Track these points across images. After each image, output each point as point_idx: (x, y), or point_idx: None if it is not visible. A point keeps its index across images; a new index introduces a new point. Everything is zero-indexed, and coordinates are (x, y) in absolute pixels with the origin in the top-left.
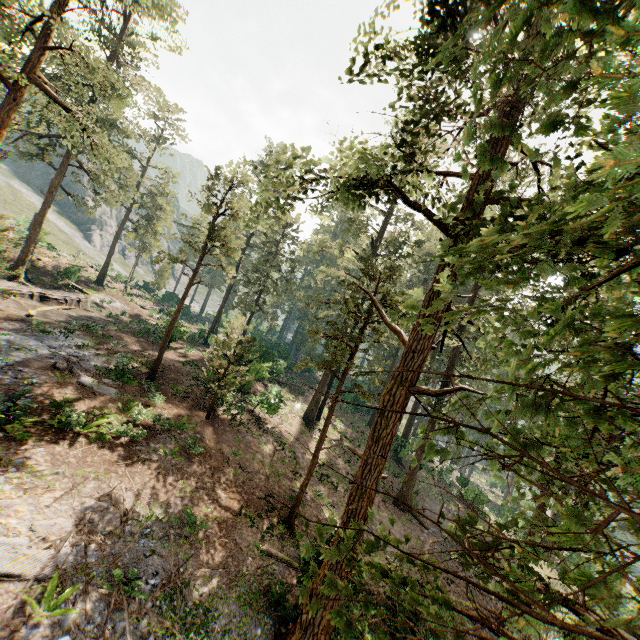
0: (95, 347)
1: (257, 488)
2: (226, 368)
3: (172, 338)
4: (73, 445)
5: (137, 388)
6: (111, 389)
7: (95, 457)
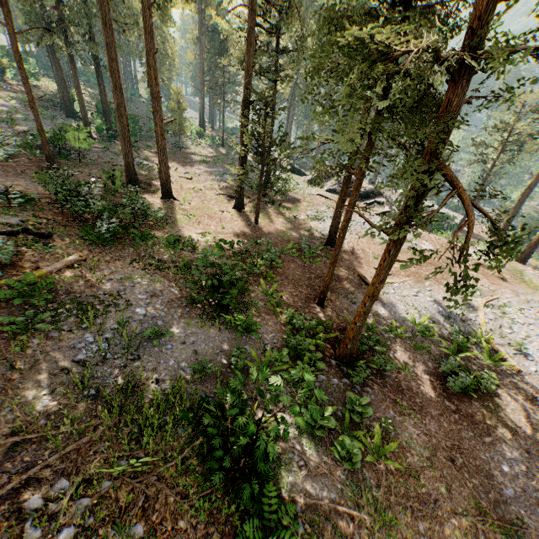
0: None
1: (45, 99)
2: None
3: None
4: None
5: None
6: None
7: None
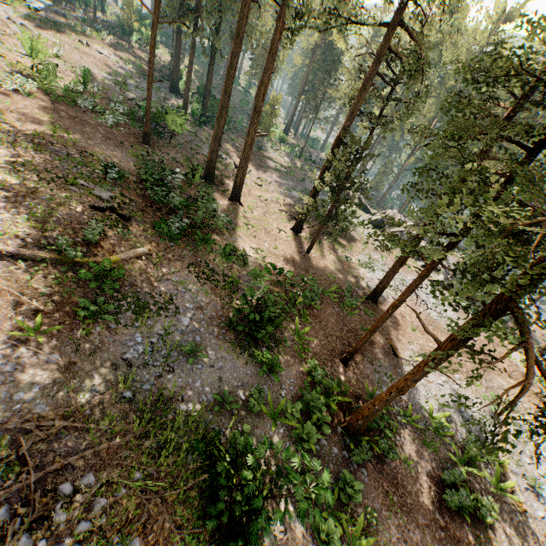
0: (57, 7)
1: (157, 68)
2: (129, 17)
3: (86, 5)
4: (93, 39)
5: (93, 28)
6: (85, 26)
7: (101, 44)
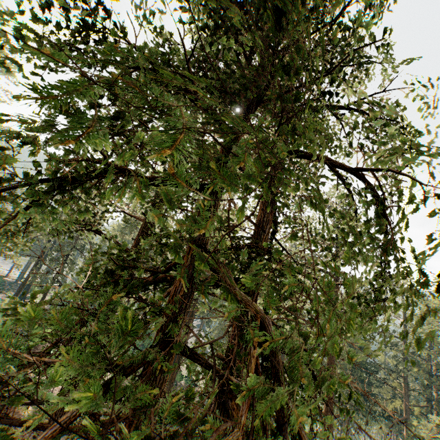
0: None
1: None
2: None
3: None
4: None
5: None
6: None
7: None
